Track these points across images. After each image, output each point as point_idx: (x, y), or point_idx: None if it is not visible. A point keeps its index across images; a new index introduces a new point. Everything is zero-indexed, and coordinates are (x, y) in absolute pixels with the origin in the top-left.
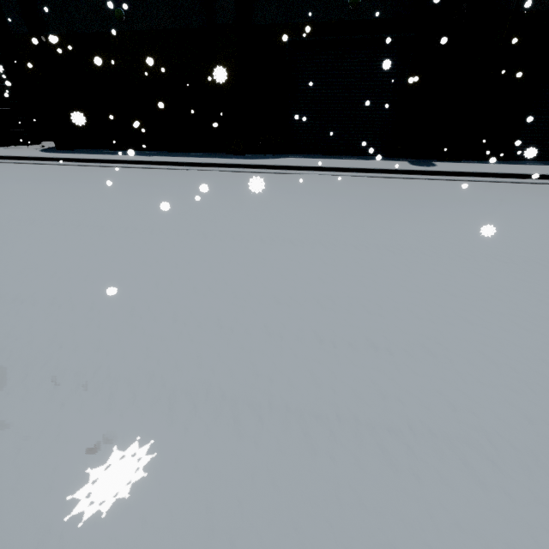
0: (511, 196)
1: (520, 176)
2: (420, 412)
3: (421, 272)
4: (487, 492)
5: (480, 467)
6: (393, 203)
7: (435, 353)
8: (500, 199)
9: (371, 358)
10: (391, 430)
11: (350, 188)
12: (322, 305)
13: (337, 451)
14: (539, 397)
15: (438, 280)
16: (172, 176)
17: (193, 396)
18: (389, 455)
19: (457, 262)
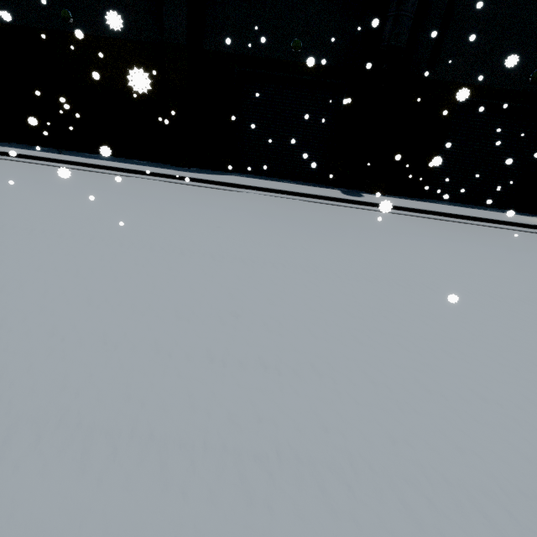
0: (420, 229)
1: (429, 212)
2: (292, 435)
3: (328, 292)
4: (337, 521)
5: (337, 493)
6: (319, 226)
7: (321, 373)
8: (411, 230)
9: (258, 378)
10: (258, 456)
11: (284, 209)
12: (224, 322)
13: (192, 485)
14: (405, 416)
15: (342, 300)
16: (107, 180)
17: (41, 425)
18: (248, 485)
19: (362, 285)
